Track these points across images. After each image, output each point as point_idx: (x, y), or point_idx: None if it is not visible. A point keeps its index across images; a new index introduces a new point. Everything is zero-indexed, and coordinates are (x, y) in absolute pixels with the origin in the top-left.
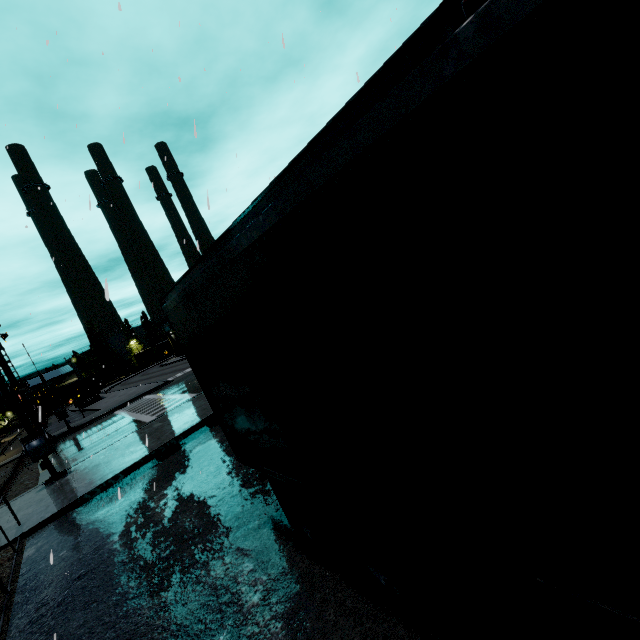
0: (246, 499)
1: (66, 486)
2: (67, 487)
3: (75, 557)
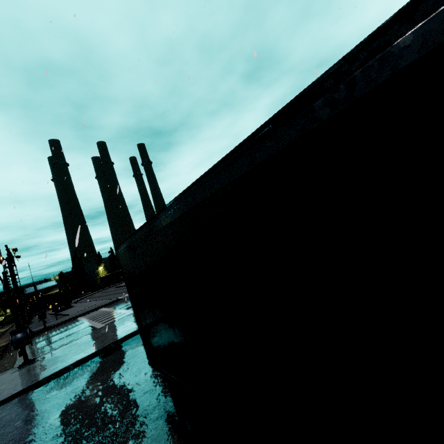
0: (153, 395)
1: (32, 371)
2: (33, 371)
3: (25, 427)
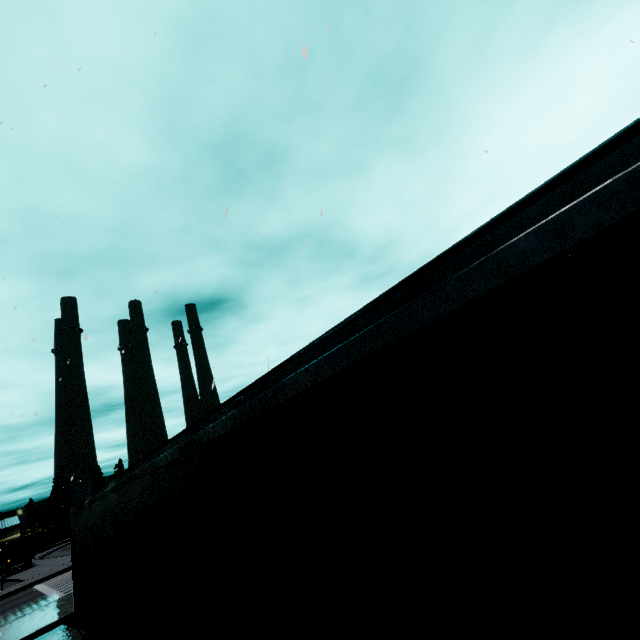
0: None
1: None
2: None
3: None
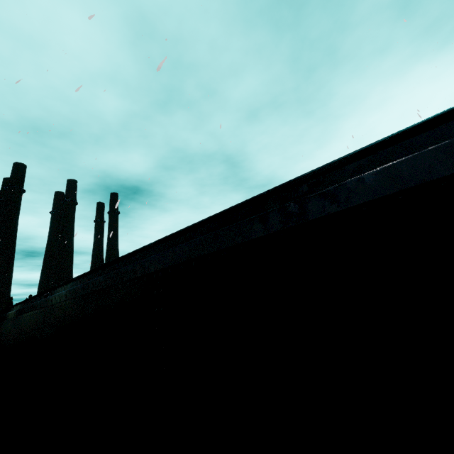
0: None
1: None
2: None
3: None
